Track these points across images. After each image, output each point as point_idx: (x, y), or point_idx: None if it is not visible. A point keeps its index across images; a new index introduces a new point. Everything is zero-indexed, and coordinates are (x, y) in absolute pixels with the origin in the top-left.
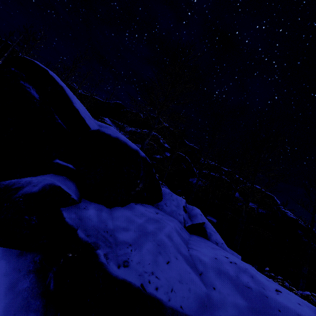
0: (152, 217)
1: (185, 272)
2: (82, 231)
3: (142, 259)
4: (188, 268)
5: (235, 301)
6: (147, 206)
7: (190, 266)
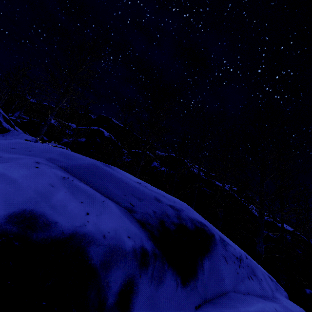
0: None
1: None
2: None
3: None
4: None
5: None
6: None
7: None
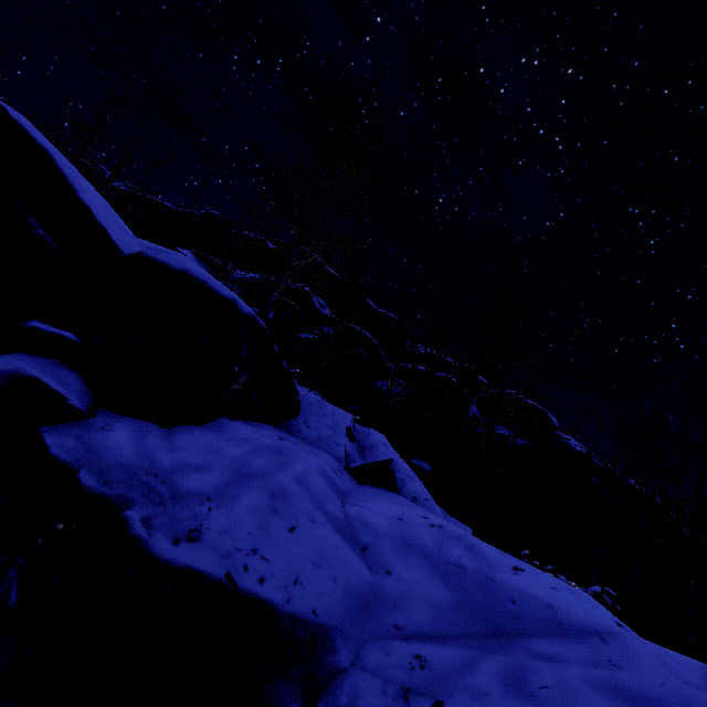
0: (268, 444)
1: (330, 545)
2: (92, 474)
3: (234, 525)
4: (337, 539)
5: (429, 592)
6: (261, 426)
7: (343, 535)
